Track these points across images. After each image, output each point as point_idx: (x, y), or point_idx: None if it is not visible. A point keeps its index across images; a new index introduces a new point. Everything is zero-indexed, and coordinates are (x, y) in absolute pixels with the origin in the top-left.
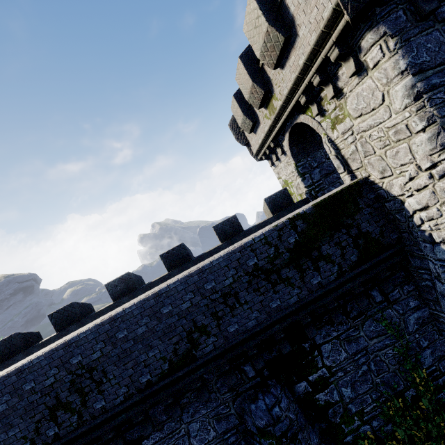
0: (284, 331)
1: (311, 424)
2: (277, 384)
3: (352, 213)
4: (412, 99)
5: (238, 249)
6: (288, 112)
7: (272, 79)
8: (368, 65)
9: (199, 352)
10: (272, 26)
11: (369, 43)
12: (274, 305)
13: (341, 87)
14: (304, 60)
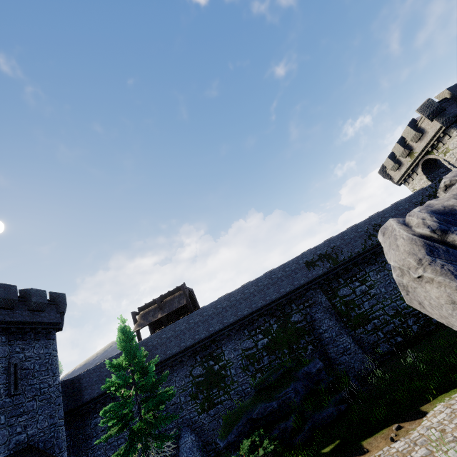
0: None
1: None
2: None
3: None
4: None
5: (421, 190)
6: (422, 156)
7: (413, 146)
8: (453, 136)
9: None
10: (417, 132)
11: (452, 131)
12: None
13: (445, 143)
14: (430, 138)
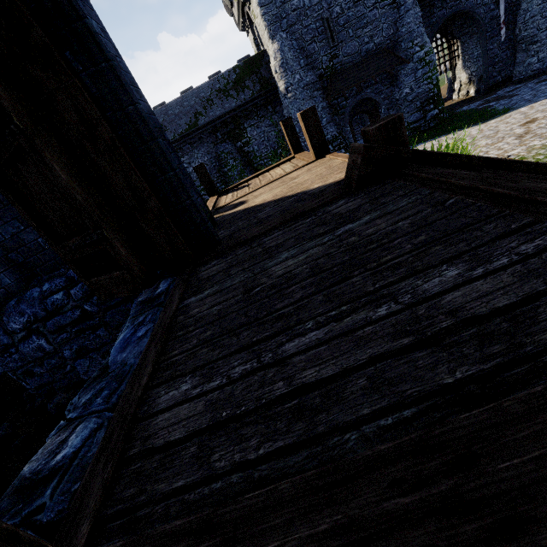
0: (232, 121)
1: (241, 157)
2: (230, 142)
3: (259, 67)
4: (261, 17)
5: (212, 80)
6: (240, 5)
7: None
8: None
9: (199, 122)
10: None
11: None
12: (227, 106)
13: (250, 1)
14: None
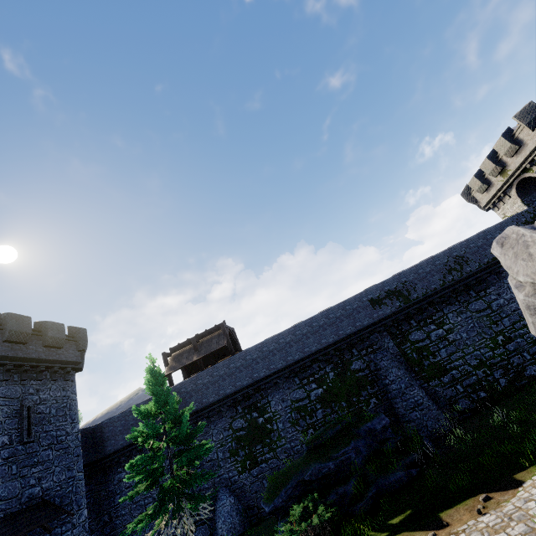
0: None
1: None
2: None
3: None
4: None
5: (515, 215)
6: (517, 174)
7: (507, 163)
8: None
9: None
10: (513, 144)
11: None
12: None
13: None
14: (530, 152)
